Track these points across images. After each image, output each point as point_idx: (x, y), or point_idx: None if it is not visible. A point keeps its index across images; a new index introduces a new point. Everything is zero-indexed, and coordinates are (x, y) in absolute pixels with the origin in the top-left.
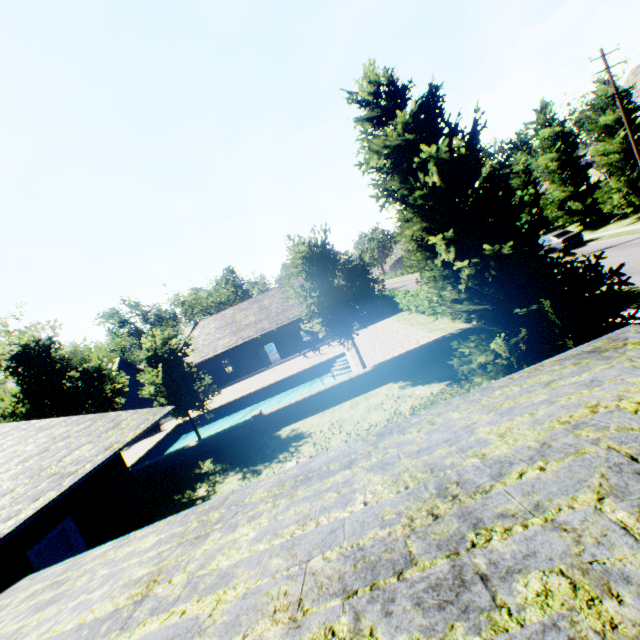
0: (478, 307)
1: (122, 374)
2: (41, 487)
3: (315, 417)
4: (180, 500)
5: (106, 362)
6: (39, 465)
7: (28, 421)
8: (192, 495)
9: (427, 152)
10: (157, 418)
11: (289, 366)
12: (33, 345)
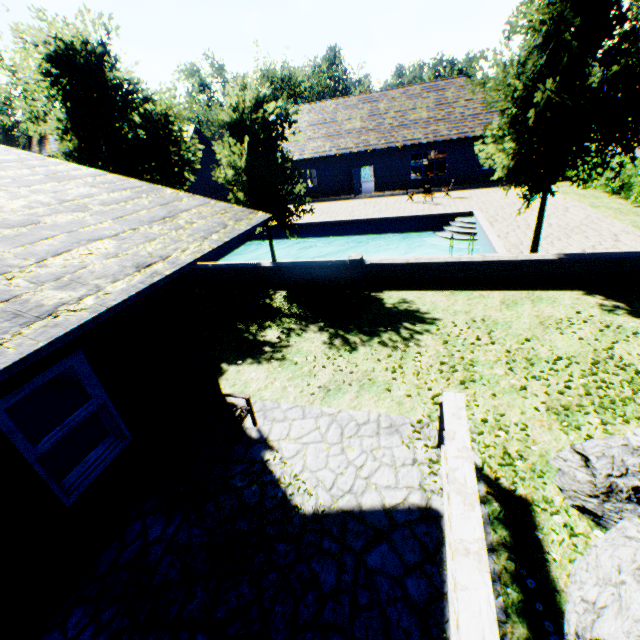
0: None
1: (194, 141)
2: None
3: (438, 295)
4: (243, 333)
5: (174, 112)
6: None
7: (43, 157)
8: (258, 334)
9: None
10: (240, 229)
11: (386, 205)
12: (78, 46)
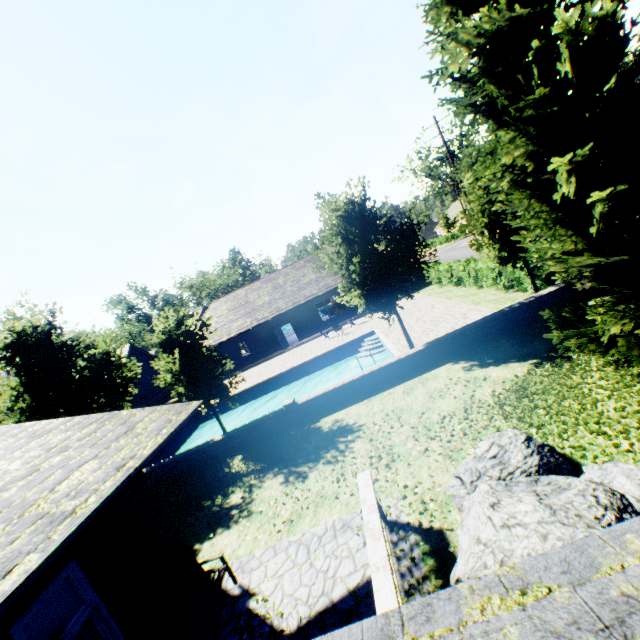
0: (610, 259)
1: (133, 361)
2: (17, 544)
3: (360, 406)
4: (210, 508)
5: (114, 348)
6: (21, 498)
7: (20, 424)
8: (224, 502)
9: (562, 22)
10: (182, 419)
11: (310, 348)
12: (30, 331)
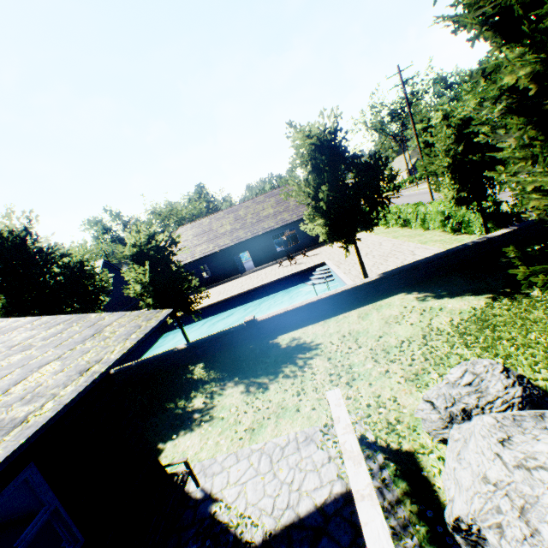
0: None
1: (105, 272)
2: None
3: (316, 326)
4: (173, 410)
5: (87, 258)
6: None
7: None
8: (186, 406)
9: None
10: (152, 325)
11: (265, 273)
12: (6, 235)
